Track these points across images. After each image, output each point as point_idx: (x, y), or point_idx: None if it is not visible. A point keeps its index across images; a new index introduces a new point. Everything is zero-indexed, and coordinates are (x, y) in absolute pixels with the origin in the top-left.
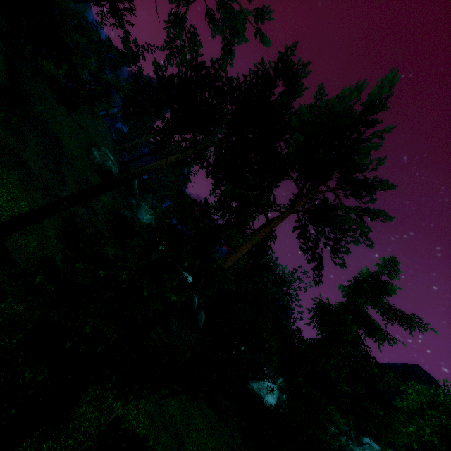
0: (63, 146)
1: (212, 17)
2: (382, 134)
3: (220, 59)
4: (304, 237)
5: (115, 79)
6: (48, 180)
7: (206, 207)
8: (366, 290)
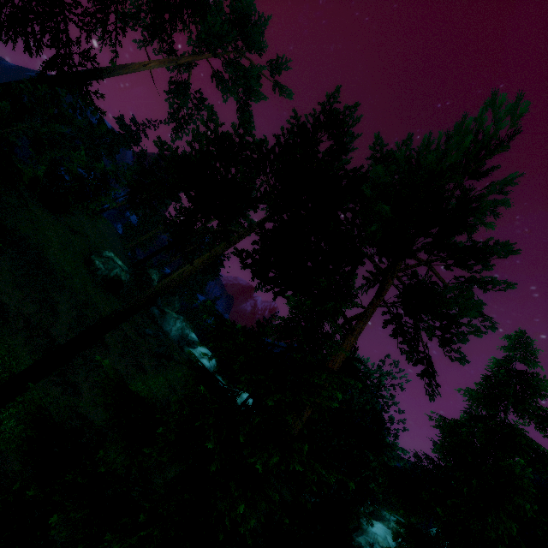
0: (51, 264)
1: (220, 79)
2: (501, 185)
3: (244, 122)
4: (402, 335)
5: (113, 167)
6: (32, 315)
7: (262, 336)
8: (505, 394)
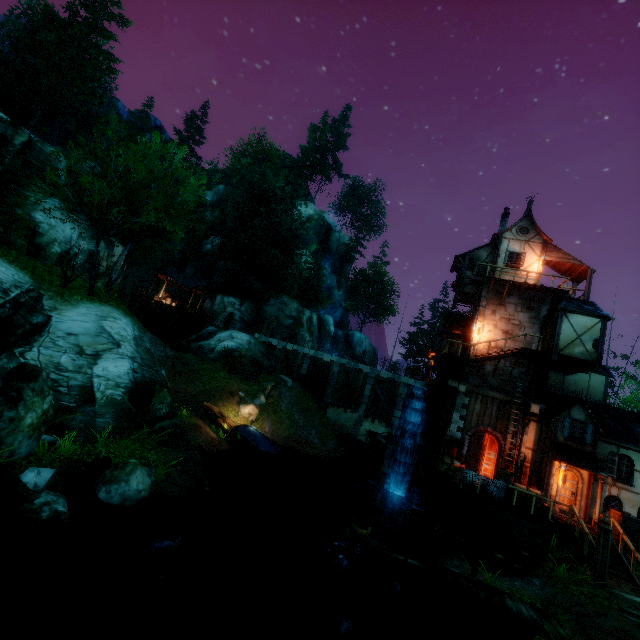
0: None
1: None
2: None
3: None
4: None
5: None
6: None
7: None
8: None
